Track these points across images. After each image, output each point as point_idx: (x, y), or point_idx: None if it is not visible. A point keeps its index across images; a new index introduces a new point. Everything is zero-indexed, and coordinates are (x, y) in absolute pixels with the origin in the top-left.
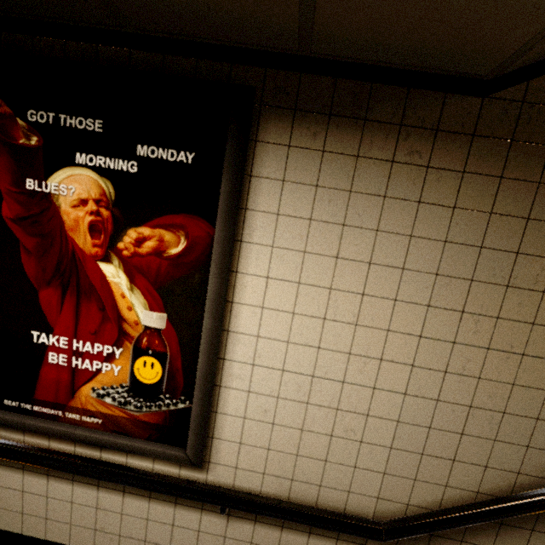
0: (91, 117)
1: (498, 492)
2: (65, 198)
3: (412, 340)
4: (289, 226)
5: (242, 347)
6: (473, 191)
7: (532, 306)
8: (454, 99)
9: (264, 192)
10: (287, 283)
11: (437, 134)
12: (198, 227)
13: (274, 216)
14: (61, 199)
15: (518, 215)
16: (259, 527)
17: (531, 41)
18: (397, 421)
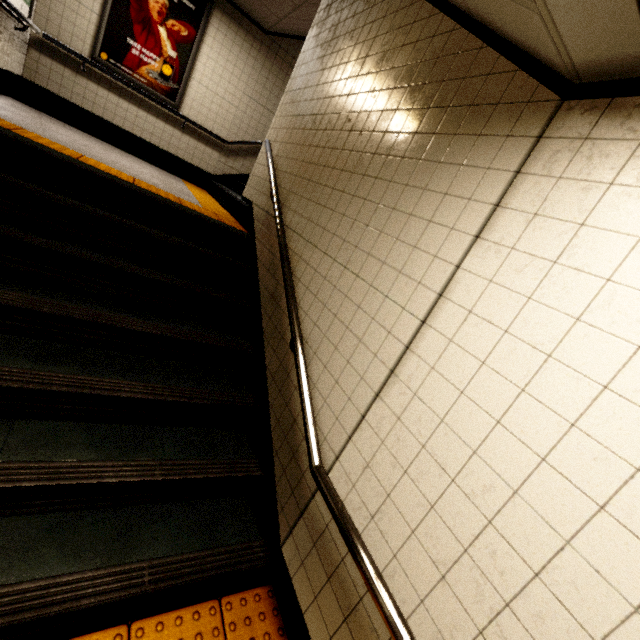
0: None
1: (254, 146)
2: None
3: (241, 93)
4: (216, 45)
5: (197, 76)
6: (260, 58)
7: (268, 95)
8: (259, 32)
9: (212, 31)
10: (213, 62)
11: (255, 39)
12: (192, 31)
13: (213, 39)
14: None
15: (268, 70)
16: (191, 139)
17: (270, 27)
18: (234, 116)
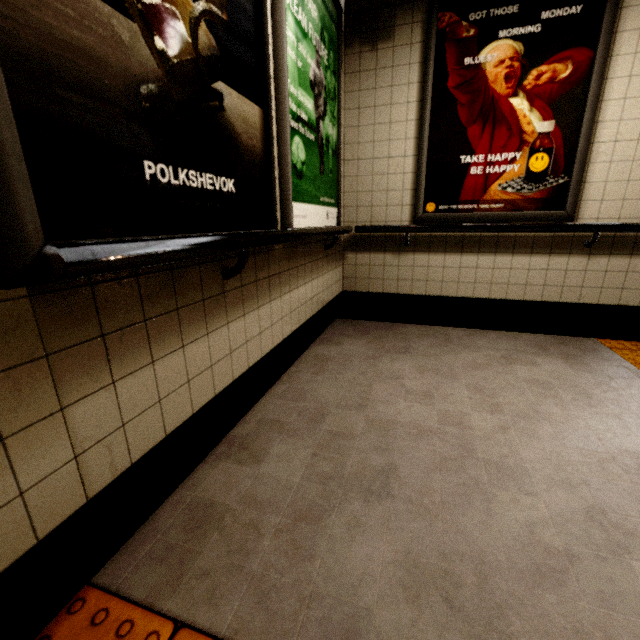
0: (511, 5)
1: None
2: (490, 63)
3: None
4: None
5: (607, 131)
6: None
7: None
8: None
9: (631, 17)
10: None
11: None
12: (582, 55)
13: (638, 31)
14: (487, 65)
15: None
16: (612, 259)
17: None
18: None
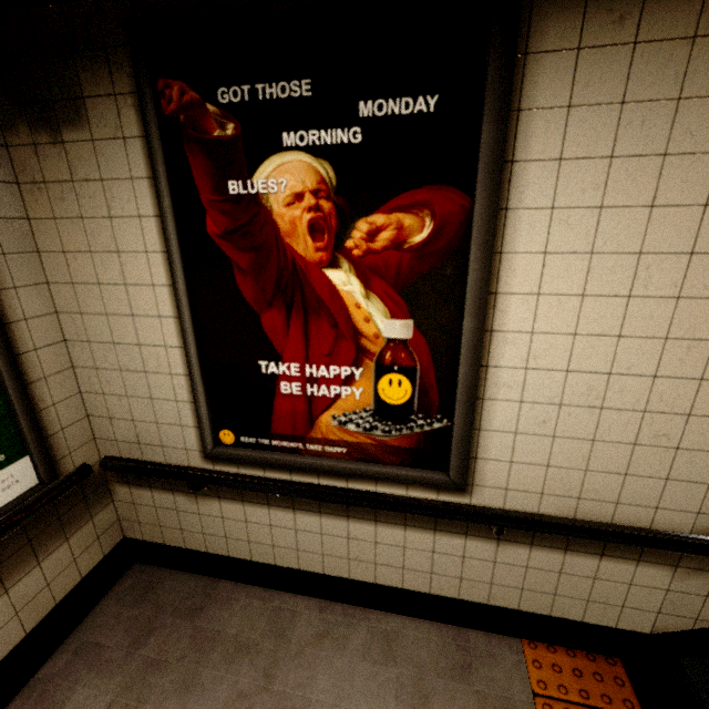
0: (295, 79)
1: None
2: (276, 197)
3: None
4: (577, 175)
5: (510, 348)
6: None
7: None
8: None
9: (539, 131)
10: (574, 257)
11: None
12: (448, 201)
13: (555, 164)
14: (272, 199)
15: None
16: (536, 551)
17: None
18: None
